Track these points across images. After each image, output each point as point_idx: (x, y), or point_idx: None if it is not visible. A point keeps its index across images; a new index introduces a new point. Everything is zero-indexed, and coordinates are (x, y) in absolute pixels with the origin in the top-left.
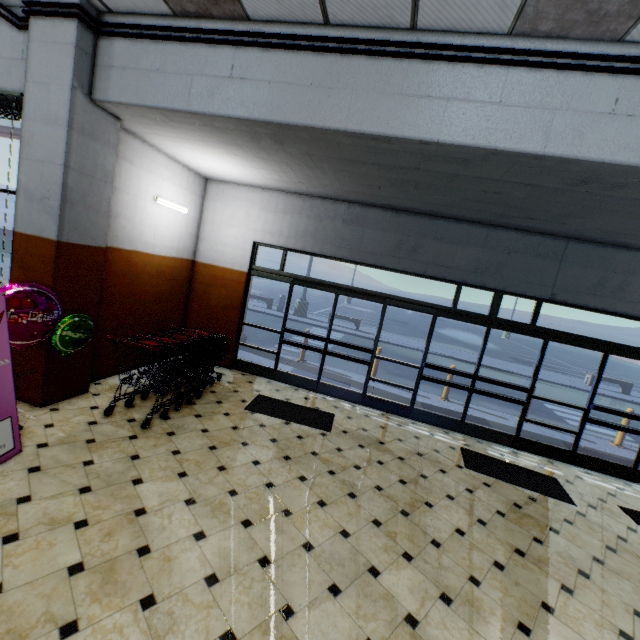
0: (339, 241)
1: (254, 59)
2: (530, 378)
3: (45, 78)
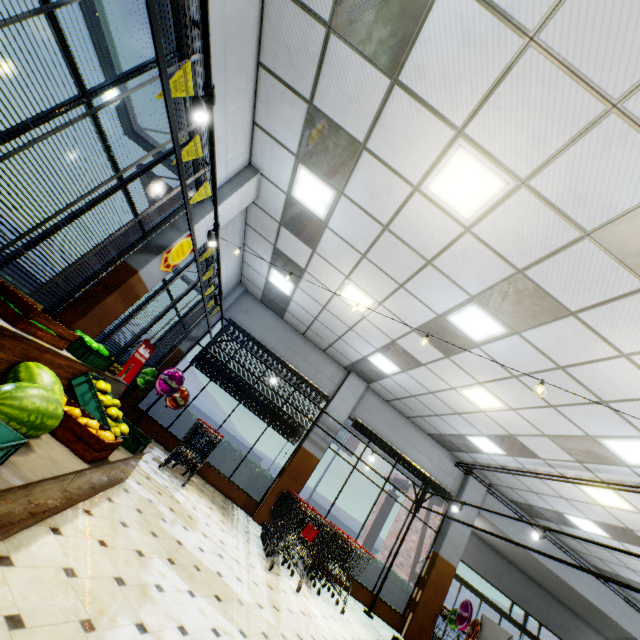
0: (470, 555)
1: (529, 529)
2: (448, 636)
3: (470, 500)
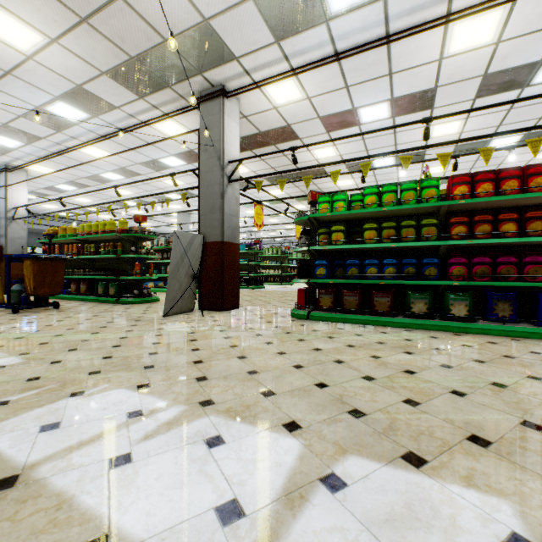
0: None
1: None
2: None
3: None
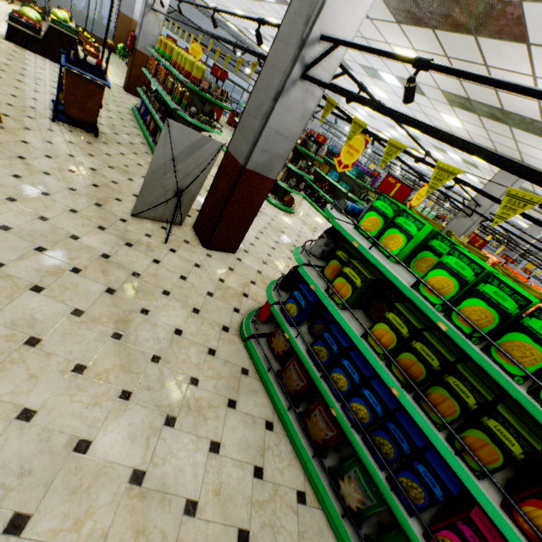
0: (172, 26)
1: None
2: None
3: None
